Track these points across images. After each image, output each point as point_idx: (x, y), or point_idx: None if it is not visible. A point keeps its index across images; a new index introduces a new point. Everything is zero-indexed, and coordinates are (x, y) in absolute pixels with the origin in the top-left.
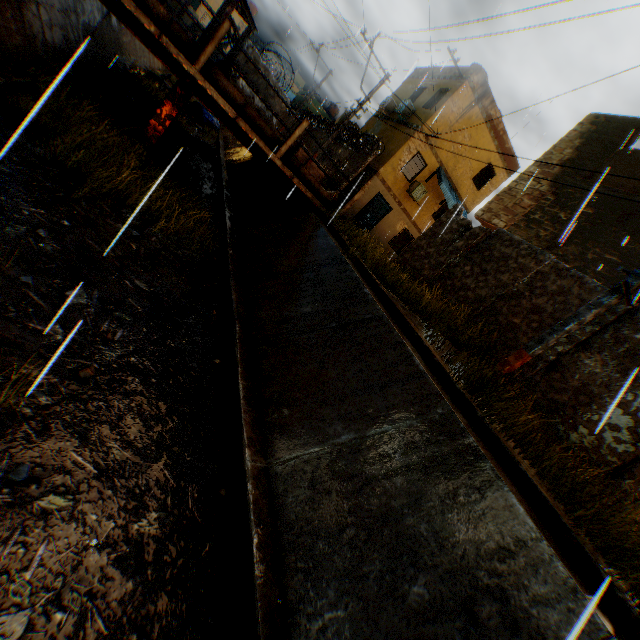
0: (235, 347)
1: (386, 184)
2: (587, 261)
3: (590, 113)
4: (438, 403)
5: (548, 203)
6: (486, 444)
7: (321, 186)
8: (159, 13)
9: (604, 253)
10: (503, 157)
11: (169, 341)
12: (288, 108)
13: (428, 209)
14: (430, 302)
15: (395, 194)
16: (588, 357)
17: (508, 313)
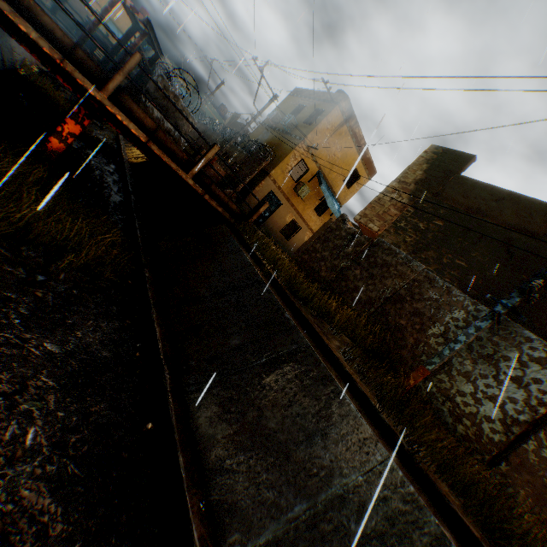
0: (168, 404)
1: (277, 184)
2: (444, 265)
3: (432, 144)
4: (375, 448)
5: (410, 214)
6: (417, 479)
7: (230, 200)
8: (61, 37)
9: (455, 259)
10: (365, 164)
11: (93, 417)
12: (199, 134)
13: (311, 204)
14: (341, 319)
15: (284, 192)
16: (462, 356)
17: (396, 315)
